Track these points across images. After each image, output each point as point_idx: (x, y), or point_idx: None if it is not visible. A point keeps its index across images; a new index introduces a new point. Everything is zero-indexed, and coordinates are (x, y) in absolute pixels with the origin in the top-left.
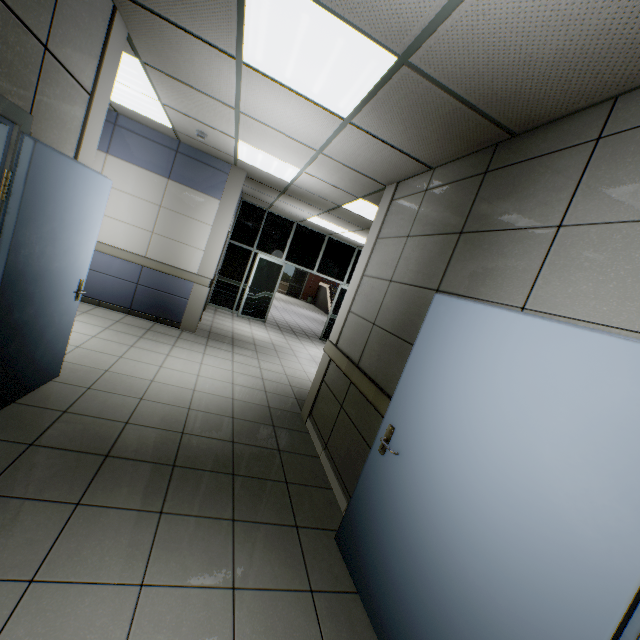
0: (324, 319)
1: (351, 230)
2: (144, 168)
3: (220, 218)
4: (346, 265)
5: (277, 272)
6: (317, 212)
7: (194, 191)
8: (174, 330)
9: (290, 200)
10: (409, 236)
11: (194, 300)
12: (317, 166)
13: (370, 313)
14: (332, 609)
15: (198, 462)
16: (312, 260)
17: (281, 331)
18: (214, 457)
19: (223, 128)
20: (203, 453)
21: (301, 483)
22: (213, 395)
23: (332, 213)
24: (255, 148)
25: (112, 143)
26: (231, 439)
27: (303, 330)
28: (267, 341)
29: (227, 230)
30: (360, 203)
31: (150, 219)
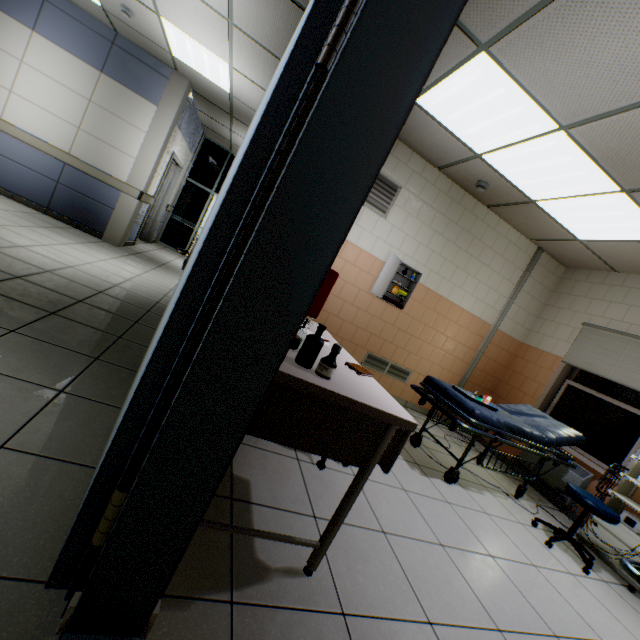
0: None
1: None
2: (75, 55)
3: (156, 126)
4: None
5: None
6: None
7: (129, 91)
8: (93, 238)
9: (242, 129)
10: None
11: (120, 211)
12: (239, 53)
13: None
14: (75, 407)
15: (14, 294)
16: None
17: None
18: (41, 299)
19: None
20: (29, 293)
21: (139, 343)
22: (92, 276)
23: None
24: (180, 30)
25: (40, 20)
26: (80, 299)
27: None
28: None
29: (163, 141)
30: None
31: (77, 113)
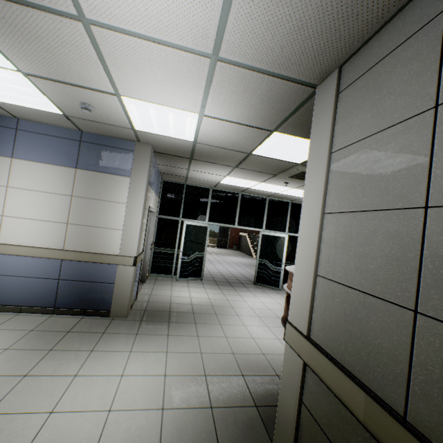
0: (250, 261)
1: (262, 180)
2: (50, 163)
3: (133, 194)
4: (261, 214)
5: (203, 233)
6: (227, 170)
7: (103, 174)
8: (102, 321)
9: (200, 165)
10: (442, 103)
11: (120, 283)
12: (216, 95)
13: (383, 282)
14: None
15: None
16: (231, 216)
17: (218, 285)
18: None
19: (95, 81)
20: None
21: None
22: None
23: (242, 166)
24: (142, 101)
25: (16, 147)
26: None
27: (237, 278)
28: (206, 303)
29: (142, 204)
30: (273, 139)
31: (63, 211)
